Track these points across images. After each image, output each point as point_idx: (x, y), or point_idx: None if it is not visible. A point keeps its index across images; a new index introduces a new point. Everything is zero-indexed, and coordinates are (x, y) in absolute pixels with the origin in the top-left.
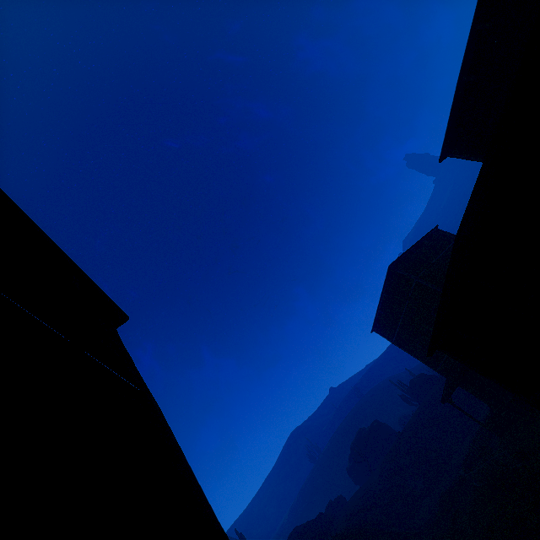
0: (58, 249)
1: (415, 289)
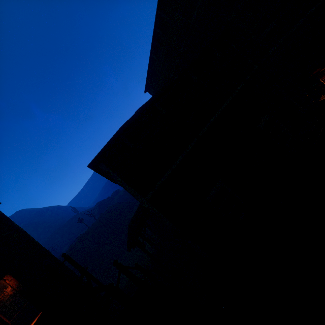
0: None
1: None
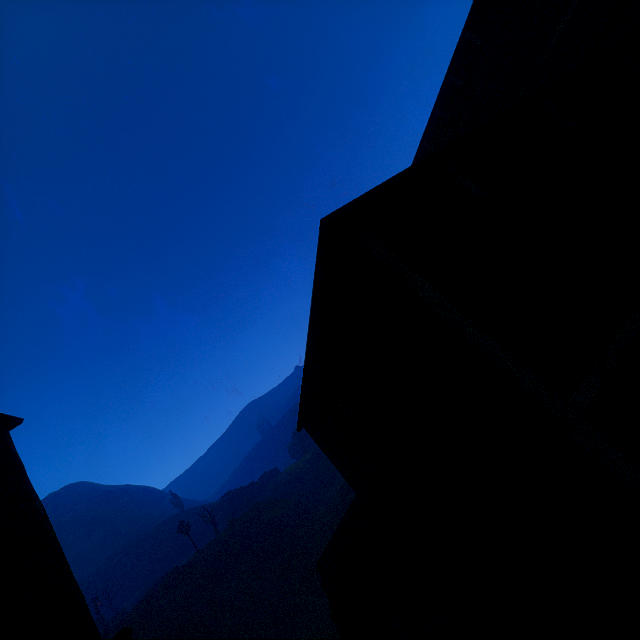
0: None
1: None
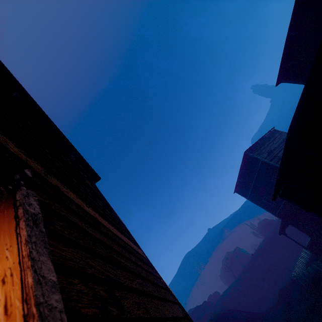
0: (66, 138)
1: (261, 166)
